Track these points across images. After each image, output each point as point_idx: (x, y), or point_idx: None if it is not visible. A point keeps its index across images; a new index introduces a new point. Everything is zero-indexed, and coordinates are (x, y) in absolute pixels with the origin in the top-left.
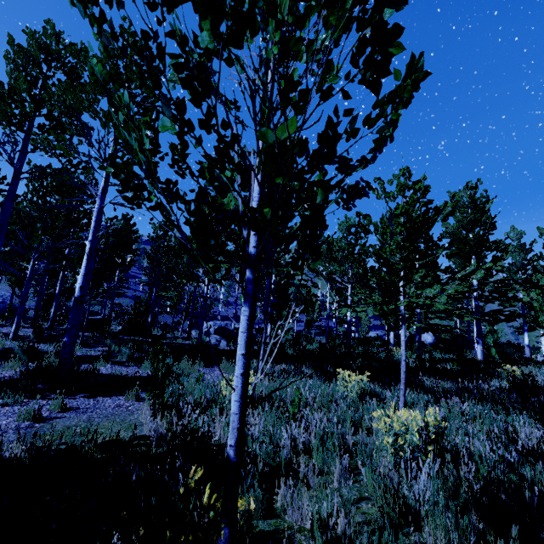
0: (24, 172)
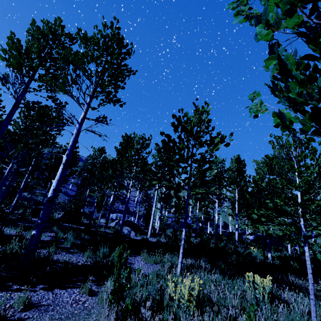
0: (22, 103)
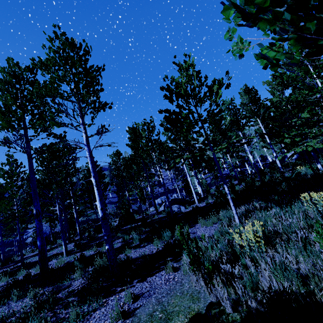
0: (33, 153)
